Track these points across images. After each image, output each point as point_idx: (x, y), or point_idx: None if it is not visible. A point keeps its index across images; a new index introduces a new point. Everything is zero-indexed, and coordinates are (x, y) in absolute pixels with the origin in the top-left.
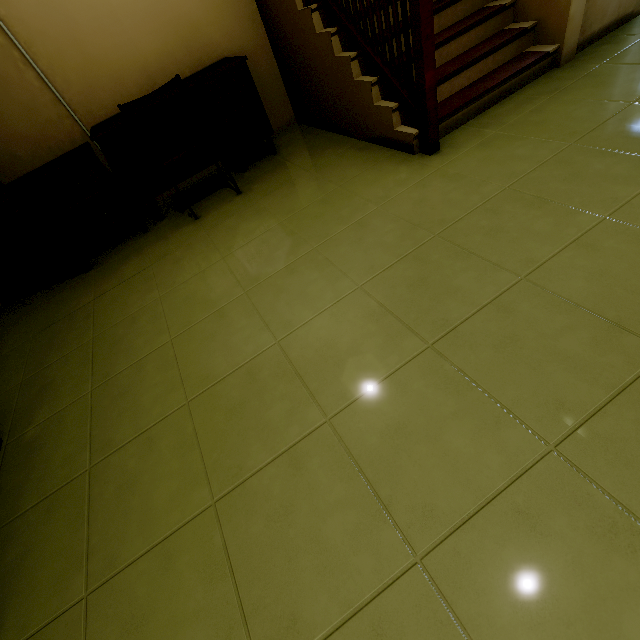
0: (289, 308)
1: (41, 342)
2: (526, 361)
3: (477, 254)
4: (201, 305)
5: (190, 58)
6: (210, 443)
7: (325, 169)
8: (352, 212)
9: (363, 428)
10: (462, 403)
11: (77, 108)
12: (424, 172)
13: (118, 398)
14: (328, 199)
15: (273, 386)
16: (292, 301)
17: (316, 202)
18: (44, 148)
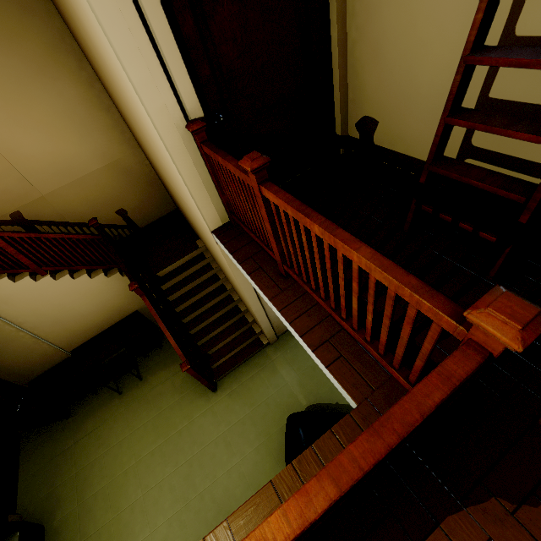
0: (148, 478)
1: (51, 469)
2: (199, 520)
3: (205, 467)
4: (119, 465)
5: (119, 316)
6: (118, 538)
7: (178, 379)
8: (179, 422)
9: (158, 538)
10: (181, 532)
11: (65, 347)
12: (208, 405)
13: (88, 512)
14: (174, 407)
15: (138, 516)
16: (150, 474)
17: (169, 407)
18: (48, 364)
